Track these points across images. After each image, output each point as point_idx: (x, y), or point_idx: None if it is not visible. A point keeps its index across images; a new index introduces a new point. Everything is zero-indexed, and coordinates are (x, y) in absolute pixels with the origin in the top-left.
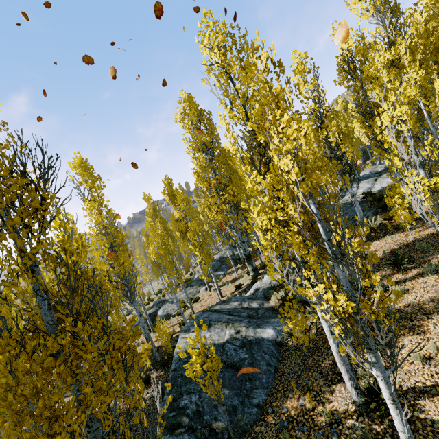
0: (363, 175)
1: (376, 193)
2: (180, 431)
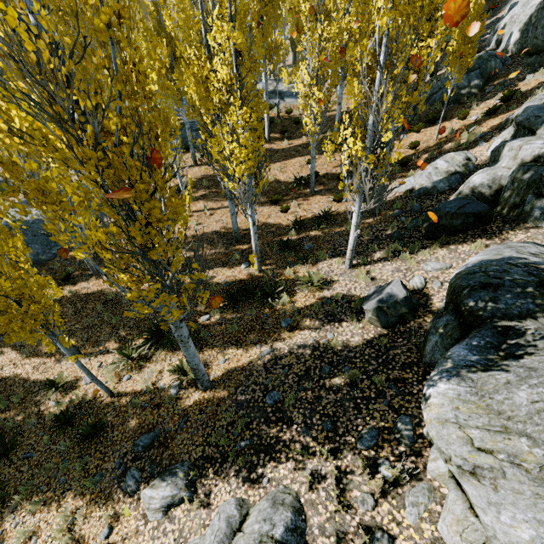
0: None
1: None
2: None
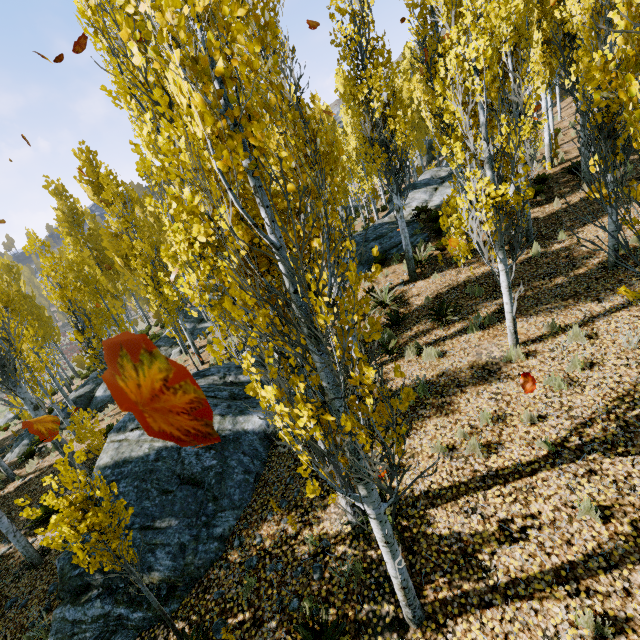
0: (422, 181)
1: (434, 209)
2: (89, 596)
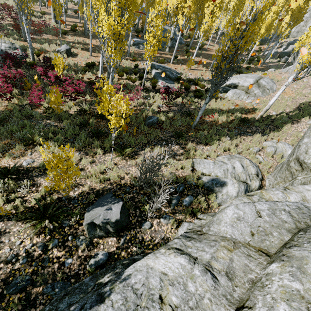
0: None
1: None
2: None
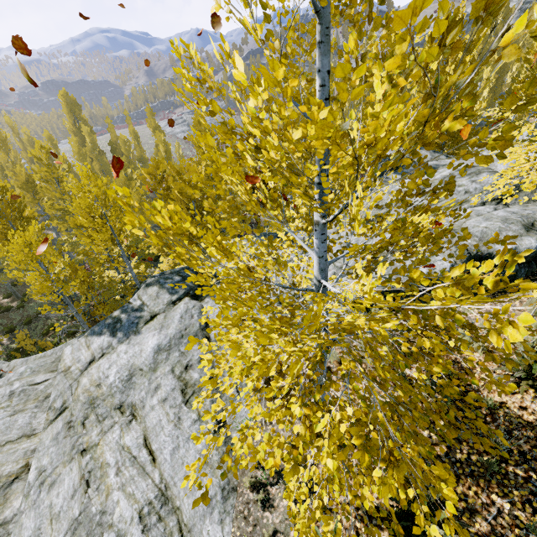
0: None
1: None
2: None
